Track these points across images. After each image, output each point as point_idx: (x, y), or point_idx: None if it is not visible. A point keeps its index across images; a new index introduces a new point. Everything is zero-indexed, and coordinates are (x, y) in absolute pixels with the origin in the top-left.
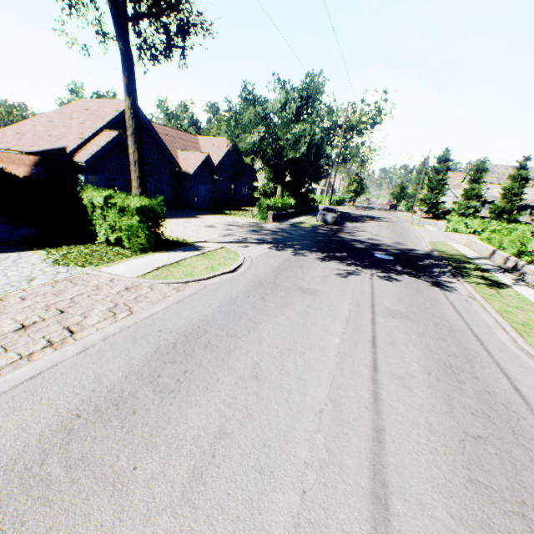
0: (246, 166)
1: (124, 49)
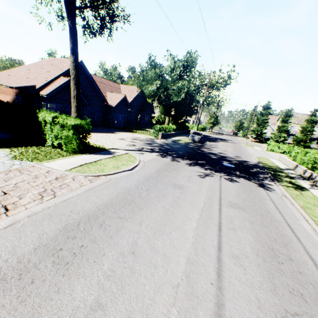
0: (148, 104)
1: (71, 25)
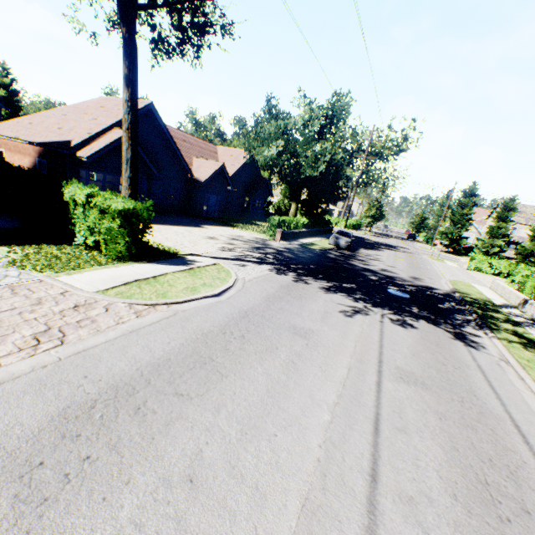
0: (262, 180)
1: (127, 36)
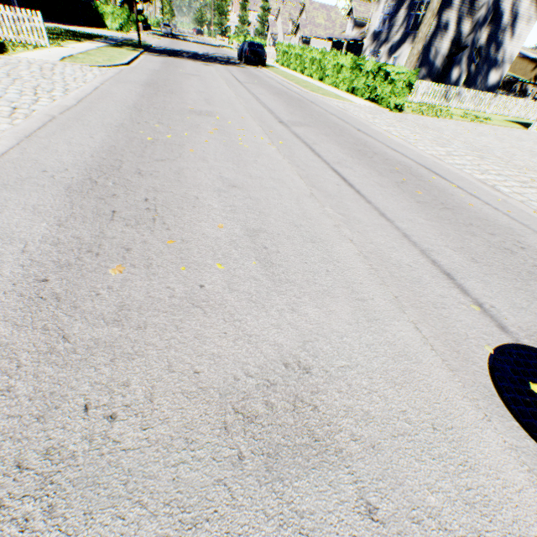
0: None
1: None
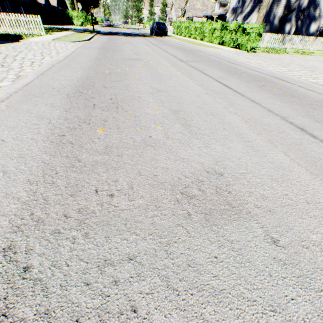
0: (63, 1)
1: None
